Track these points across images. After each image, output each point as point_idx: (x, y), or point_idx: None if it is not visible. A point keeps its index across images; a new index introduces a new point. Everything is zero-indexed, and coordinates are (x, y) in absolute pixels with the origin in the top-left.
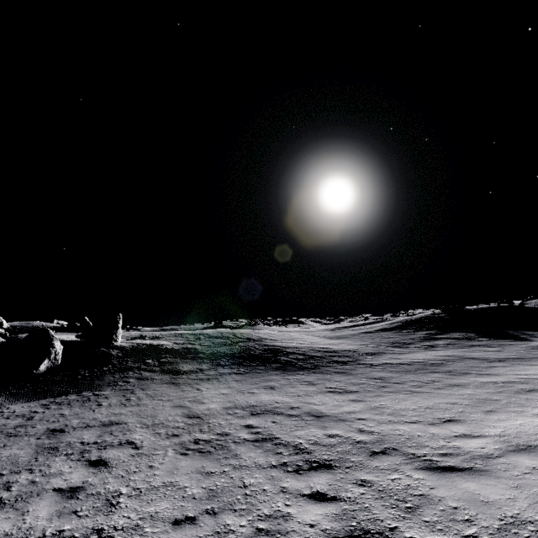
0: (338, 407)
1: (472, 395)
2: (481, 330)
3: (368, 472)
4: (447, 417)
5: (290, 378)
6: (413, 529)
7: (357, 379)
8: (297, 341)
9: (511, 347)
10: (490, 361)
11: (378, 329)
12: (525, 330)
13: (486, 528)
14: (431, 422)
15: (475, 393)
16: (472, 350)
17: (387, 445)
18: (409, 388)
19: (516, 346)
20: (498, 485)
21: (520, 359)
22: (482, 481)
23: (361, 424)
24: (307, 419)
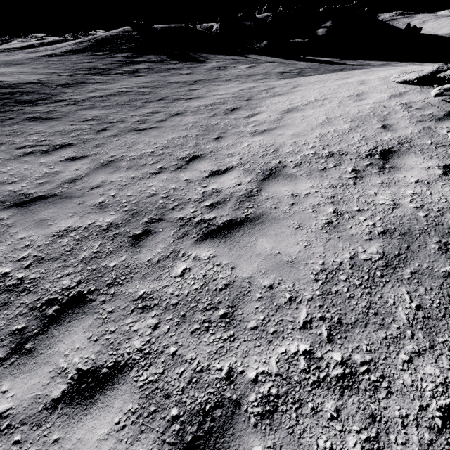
0: (51, 177)
1: (195, 123)
2: (170, 53)
3: (143, 276)
4: (188, 155)
5: None
6: (250, 356)
7: (64, 125)
8: None
9: (197, 69)
10: (189, 85)
11: (65, 51)
12: (201, 53)
13: (312, 301)
14: (177, 166)
15: (197, 121)
16: (170, 75)
17: (148, 218)
18: (134, 126)
19: (200, 68)
20: (285, 231)
21: (208, 80)
22: (269, 232)
23: (98, 197)
24: (2, 218)
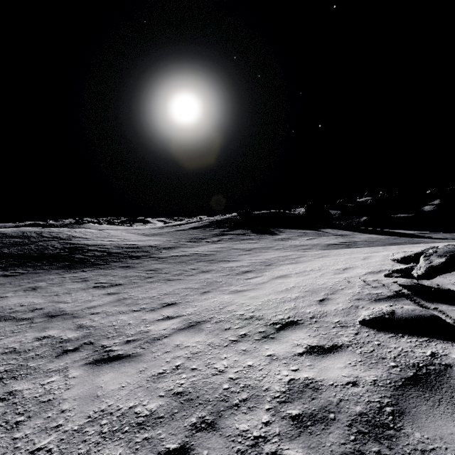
0: (87, 302)
1: (207, 279)
2: (255, 228)
3: (32, 378)
4: (171, 301)
5: (67, 276)
6: None
7: (134, 272)
8: (110, 239)
9: (264, 240)
10: (244, 251)
11: (190, 228)
12: (280, 228)
13: (64, 433)
14: (154, 308)
15: (210, 277)
16: (240, 243)
17: (88, 340)
18: (169, 277)
19: (268, 239)
20: (131, 371)
21: (263, 248)
22: (123, 369)
23: (87, 320)
24: (36, 322)
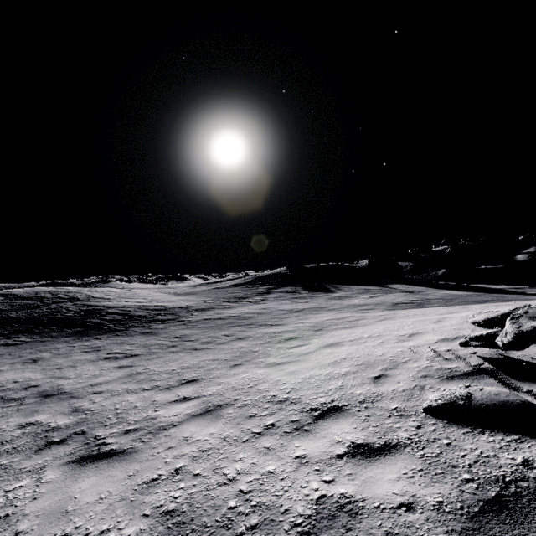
0: (92, 378)
1: (241, 348)
2: (307, 285)
3: None
4: (192, 377)
5: (77, 345)
6: None
7: (156, 340)
8: (135, 299)
9: (317, 299)
10: (292, 312)
11: (230, 285)
12: (337, 284)
13: None
14: (169, 386)
15: (245, 346)
16: (288, 303)
17: (80, 429)
18: (197, 346)
19: (321, 298)
20: (118, 476)
21: (315, 309)
22: (109, 471)
23: (86, 401)
24: (26, 403)
